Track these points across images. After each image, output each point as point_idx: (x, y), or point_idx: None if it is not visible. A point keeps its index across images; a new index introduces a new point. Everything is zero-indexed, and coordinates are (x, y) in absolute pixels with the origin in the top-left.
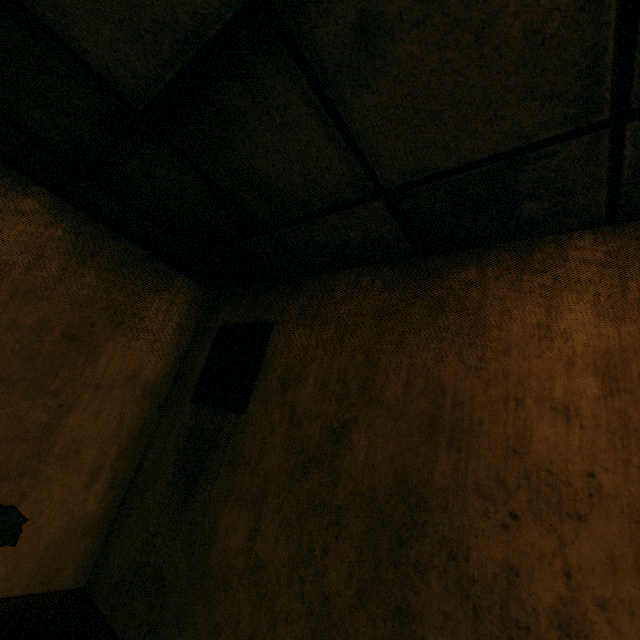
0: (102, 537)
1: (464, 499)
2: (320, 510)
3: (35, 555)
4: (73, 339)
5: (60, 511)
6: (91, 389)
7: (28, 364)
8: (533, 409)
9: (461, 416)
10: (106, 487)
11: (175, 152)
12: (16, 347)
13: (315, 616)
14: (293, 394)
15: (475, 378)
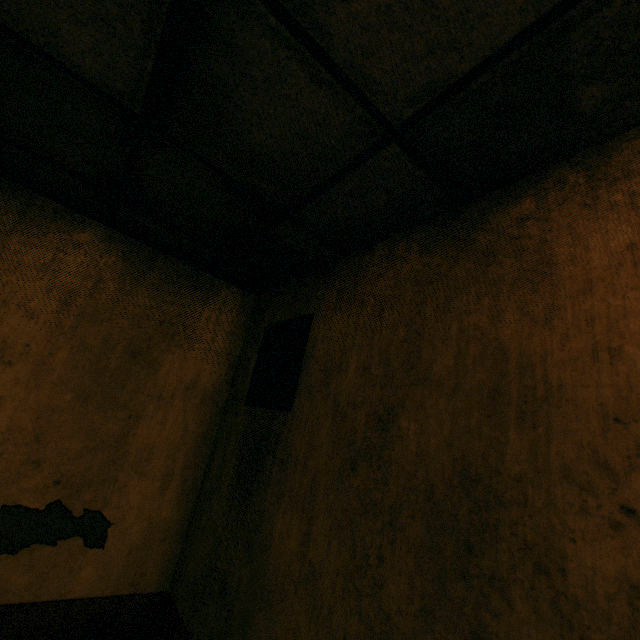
0: (179, 542)
1: (549, 490)
2: (371, 510)
3: (121, 558)
4: (134, 354)
5: (139, 516)
6: (155, 399)
7: (98, 380)
8: (638, 359)
9: (532, 382)
10: (178, 493)
11: (181, 150)
12: (87, 365)
13: (375, 637)
14: (335, 384)
15: (546, 332)
